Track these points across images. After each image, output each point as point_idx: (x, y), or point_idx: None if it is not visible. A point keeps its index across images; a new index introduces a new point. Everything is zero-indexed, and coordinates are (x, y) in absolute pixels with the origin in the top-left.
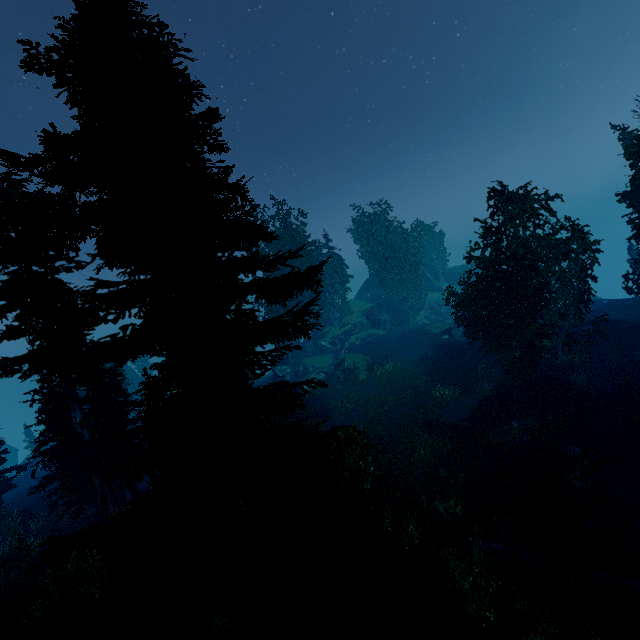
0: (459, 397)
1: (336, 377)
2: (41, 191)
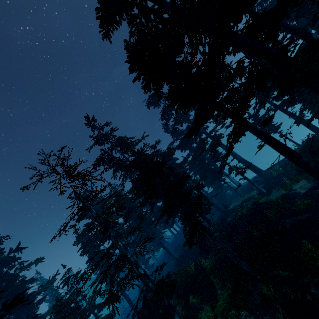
0: None
1: None
2: None
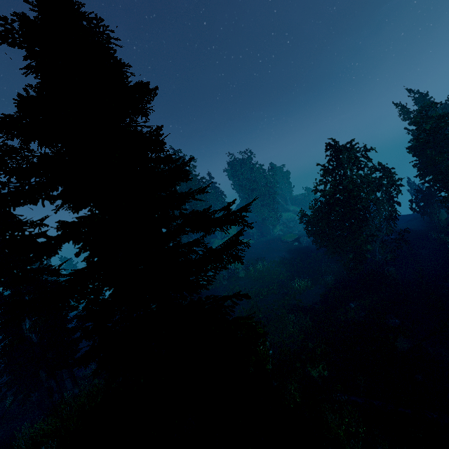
0: (311, 287)
1: (222, 275)
2: (5, 145)
